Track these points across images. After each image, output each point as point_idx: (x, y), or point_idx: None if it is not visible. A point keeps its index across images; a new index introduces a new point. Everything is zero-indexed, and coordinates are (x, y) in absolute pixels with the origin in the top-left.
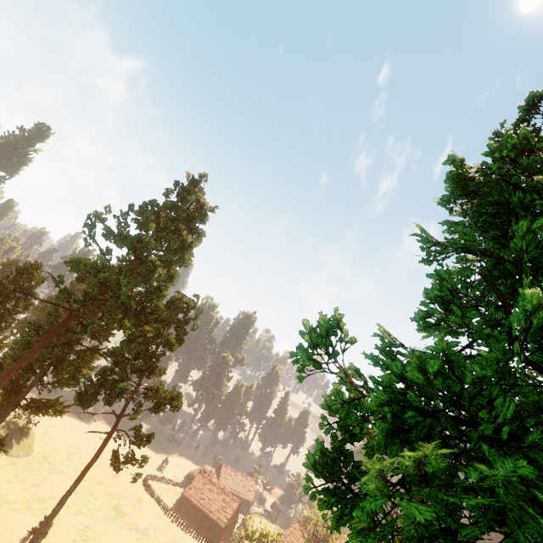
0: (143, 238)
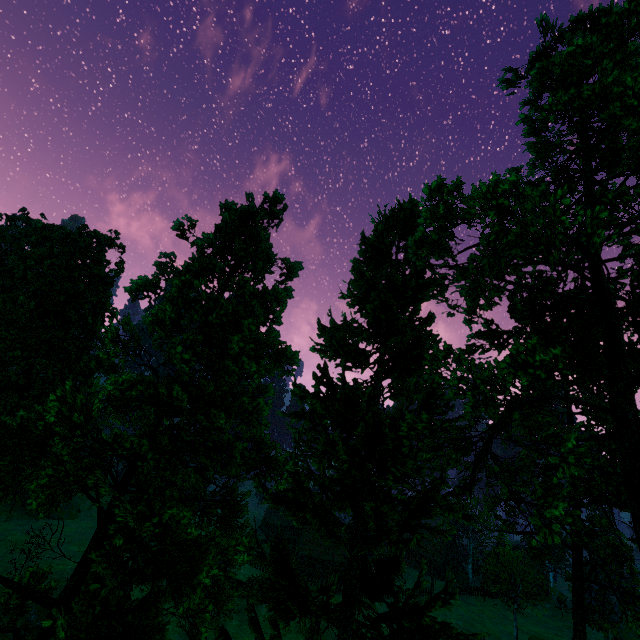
0: None
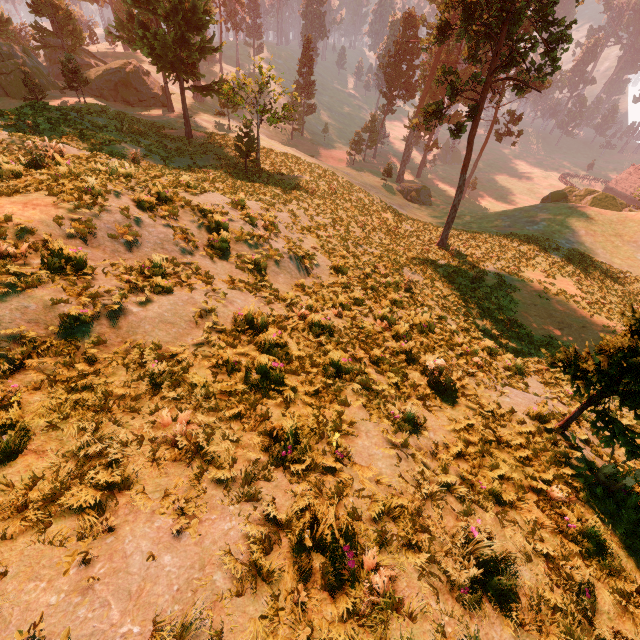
0: None
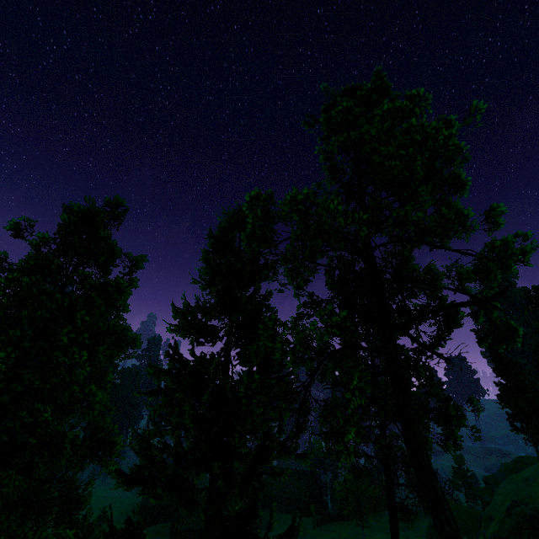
0: (435, 171)
